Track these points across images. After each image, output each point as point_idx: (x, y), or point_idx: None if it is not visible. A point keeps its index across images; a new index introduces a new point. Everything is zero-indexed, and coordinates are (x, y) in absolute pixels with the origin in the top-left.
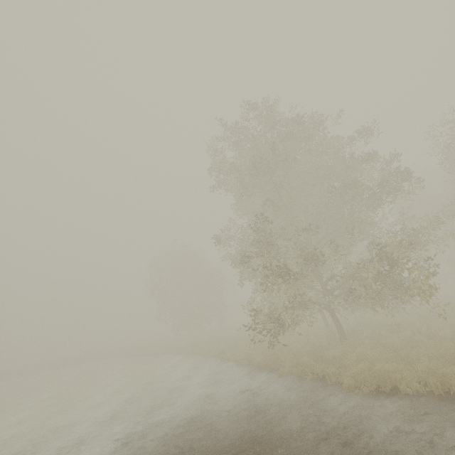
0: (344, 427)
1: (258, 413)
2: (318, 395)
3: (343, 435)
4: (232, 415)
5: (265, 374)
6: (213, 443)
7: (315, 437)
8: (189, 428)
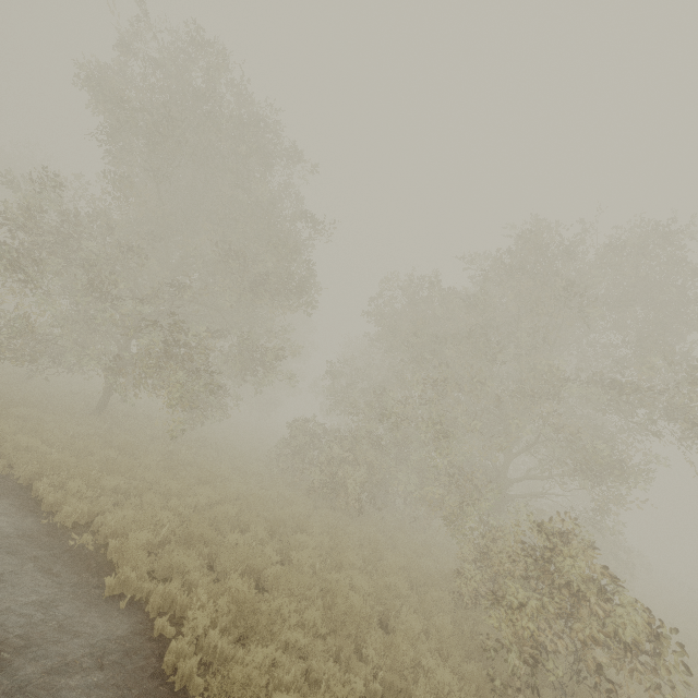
0: None
1: None
2: None
3: None
4: None
5: None
6: None
7: None
8: None
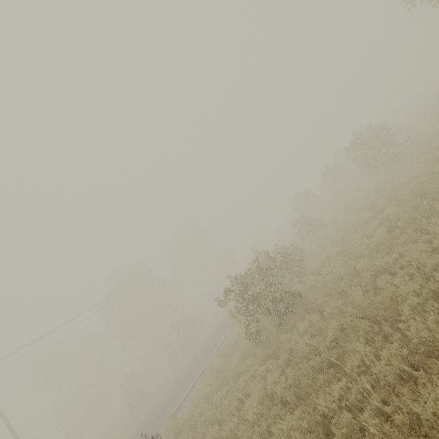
0: None
1: None
2: None
3: None
4: None
5: None
6: None
7: None
8: None
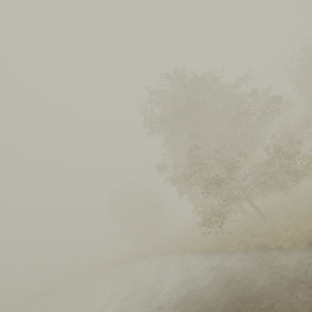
0: (303, 275)
1: (231, 282)
2: (268, 259)
3: (305, 280)
4: (212, 288)
5: (219, 255)
6: (211, 311)
7: (286, 287)
8: (185, 305)
